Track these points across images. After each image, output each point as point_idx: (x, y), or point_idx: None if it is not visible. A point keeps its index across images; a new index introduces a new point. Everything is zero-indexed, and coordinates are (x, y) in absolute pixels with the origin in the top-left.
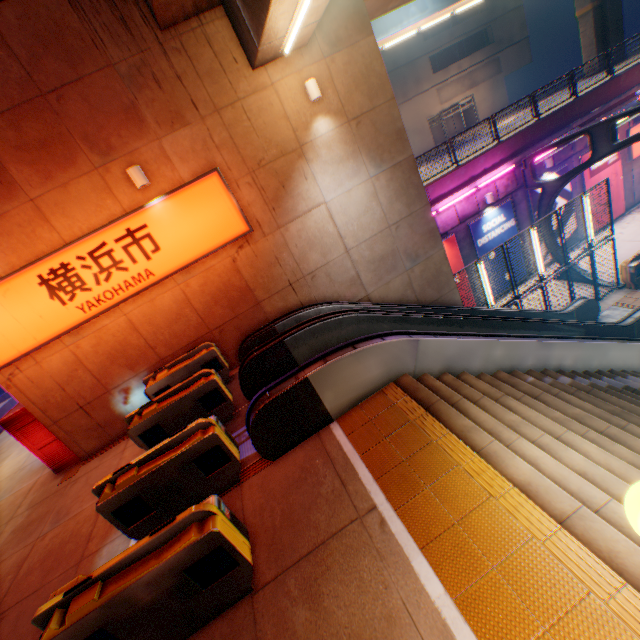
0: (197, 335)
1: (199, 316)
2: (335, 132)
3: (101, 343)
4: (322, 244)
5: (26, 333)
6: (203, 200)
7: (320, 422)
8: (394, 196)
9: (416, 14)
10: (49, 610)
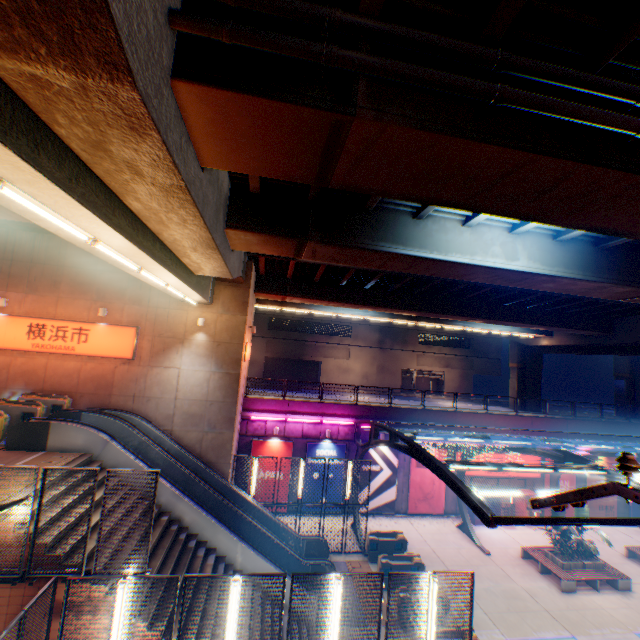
0: (70, 389)
1: (79, 381)
2: (206, 342)
3: (28, 364)
4: (166, 386)
5: (4, 340)
6: (123, 334)
7: (41, 447)
8: (220, 387)
9: (361, 311)
10: None
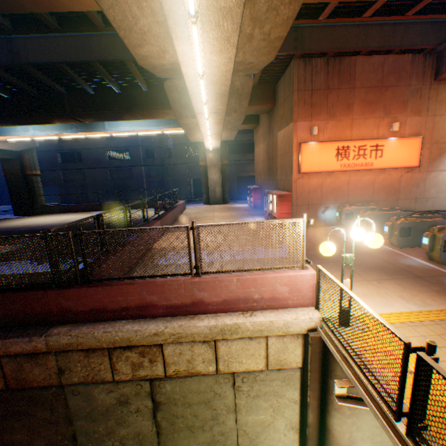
0: (366, 200)
1: (372, 192)
2: None
3: (332, 183)
4: (438, 188)
5: (317, 165)
6: (408, 146)
7: None
8: None
9: None
10: (441, 227)
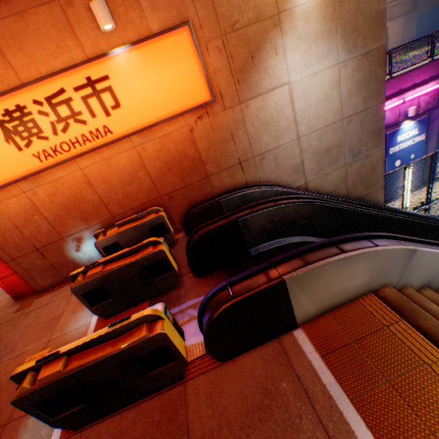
0: (147, 198)
1: (151, 181)
2: (316, 2)
3: (57, 194)
4: (277, 127)
5: None
6: (169, 58)
7: (283, 327)
8: (355, 88)
9: None
10: None
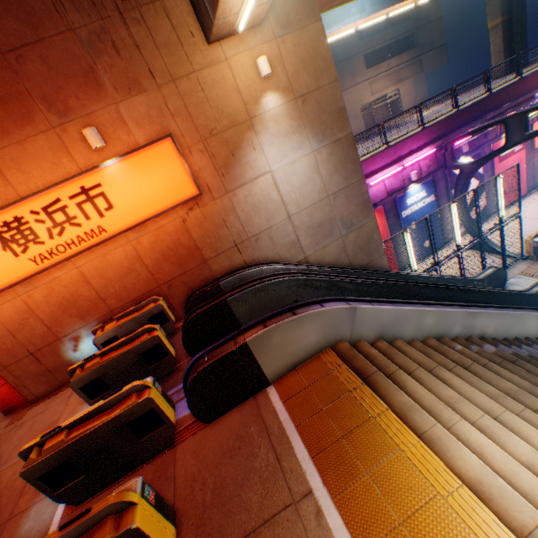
0: (146, 289)
1: (149, 271)
2: (283, 107)
3: (53, 294)
4: (266, 209)
5: None
6: (156, 163)
7: (257, 385)
8: (333, 169)
9: (356, 14)
10: None
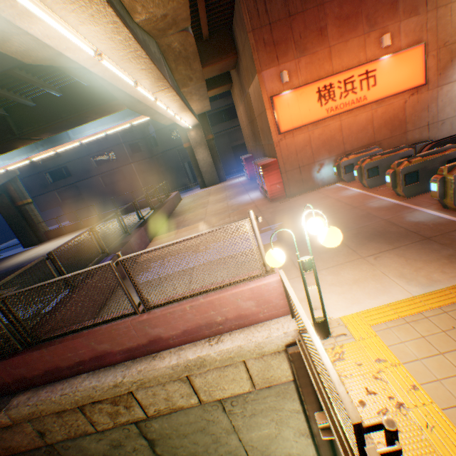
0: (366, 143)
1: (372, 132)
2: None
3: (322, 134)
4: (455, 103)
5: (298, 118)
6: (408, 61)
7: None
8: None
9: None
10: (452, 166)
